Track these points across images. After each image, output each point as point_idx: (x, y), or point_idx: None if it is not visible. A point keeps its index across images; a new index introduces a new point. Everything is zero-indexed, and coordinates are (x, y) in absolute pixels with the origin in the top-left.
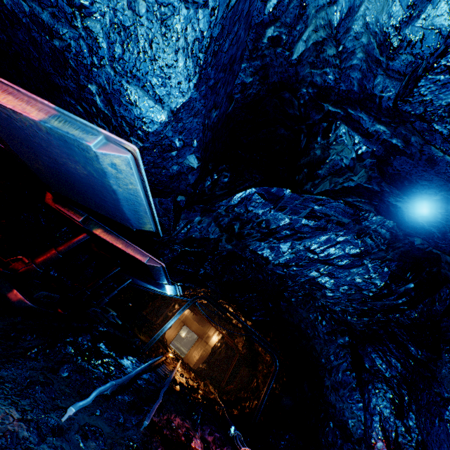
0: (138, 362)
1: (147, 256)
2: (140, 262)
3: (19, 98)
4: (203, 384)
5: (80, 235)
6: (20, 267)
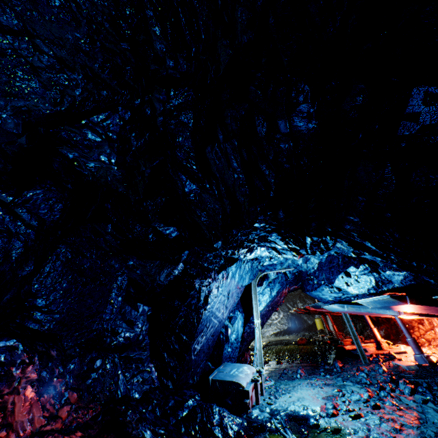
0: None
1: None
2: None
3: None
4: None
5: None
6: None
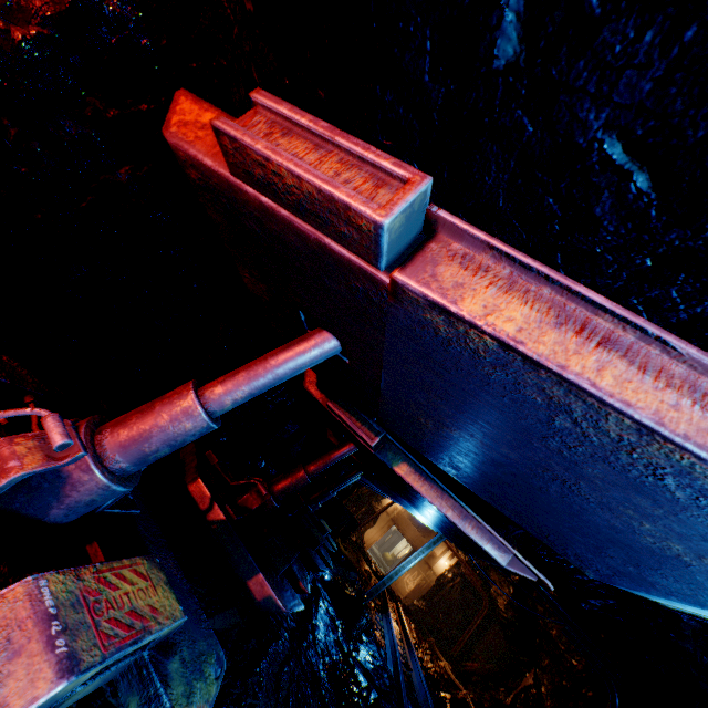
0: (380, 653)
1: (507, 552)
2: (481, 551)
3: (650, 369)
4: (430, 650)
5: (344, 445)
6: (255, 504)
